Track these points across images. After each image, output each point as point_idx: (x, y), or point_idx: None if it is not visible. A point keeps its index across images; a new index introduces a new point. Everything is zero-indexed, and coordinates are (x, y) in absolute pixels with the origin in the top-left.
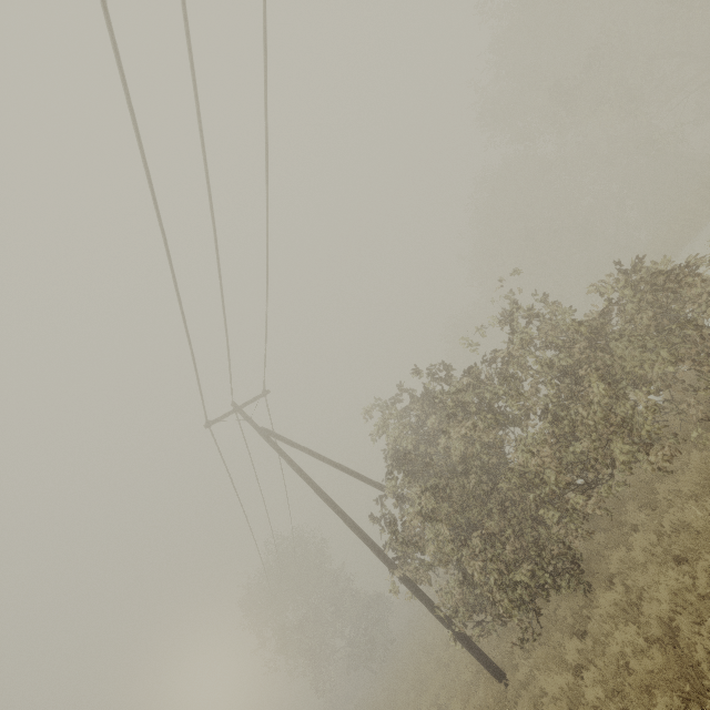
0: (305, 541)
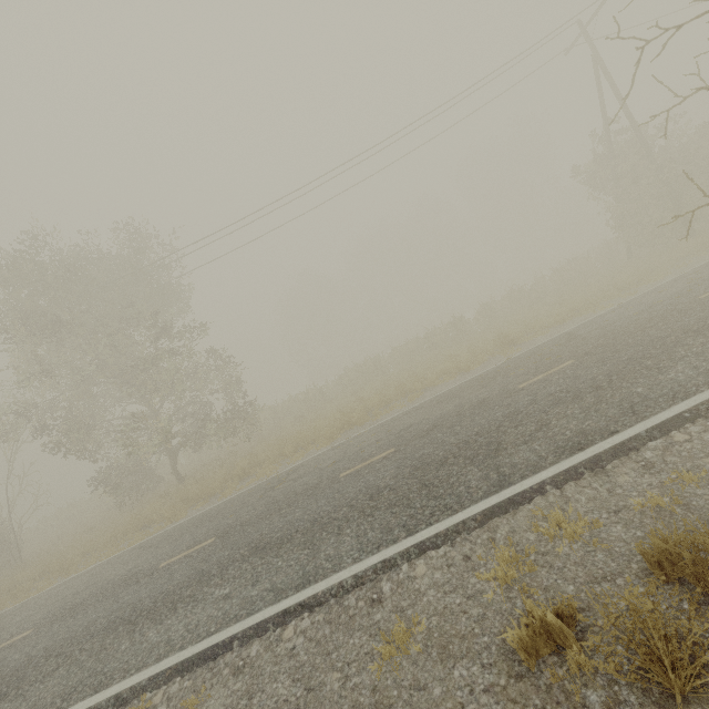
0: (158, 280)
